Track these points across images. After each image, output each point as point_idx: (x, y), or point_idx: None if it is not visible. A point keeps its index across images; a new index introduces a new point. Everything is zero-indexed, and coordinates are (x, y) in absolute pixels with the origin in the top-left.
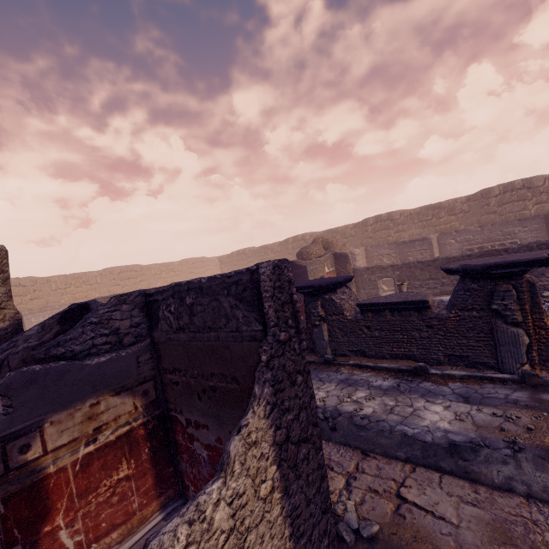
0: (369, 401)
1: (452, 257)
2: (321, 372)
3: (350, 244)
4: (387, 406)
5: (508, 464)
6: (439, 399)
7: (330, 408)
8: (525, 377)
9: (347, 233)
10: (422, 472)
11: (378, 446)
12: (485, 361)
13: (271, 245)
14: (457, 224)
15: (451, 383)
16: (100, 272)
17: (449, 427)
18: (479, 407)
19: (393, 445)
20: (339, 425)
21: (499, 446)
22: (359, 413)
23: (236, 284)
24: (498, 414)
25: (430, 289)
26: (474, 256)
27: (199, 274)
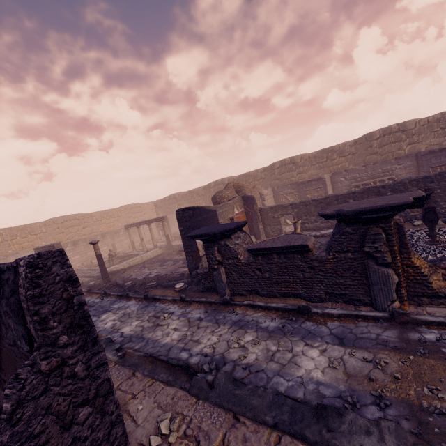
0: (254, 347)
1: (340, 195)
2: (219, 313)
3: (261, 185)
4: (269, 351)
5: (371, 434)
6: (317, 341)
7: (218, 356)
8: (394, 316)
9: (258, 176)
10: (287, 443)
11: (249, 409)
12: (361, 298)
13: (196, 190)
14: (347, 164)
15: (330, 321)
16: (44, 222)
17: (321, 377)
18: (352, 350)
19: (263, 407)
20: (216, 382)
21: (366, 402)
22: (243, 361)
23: (7, 283)
24: (369, 359)
25: (323, 223)
26: (358, 193)
27: (137, 217)
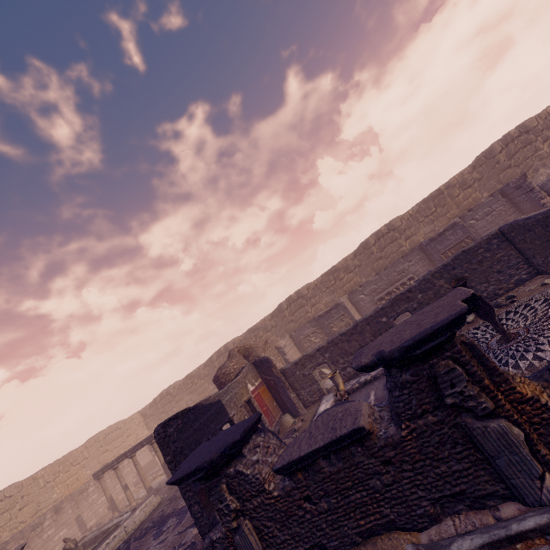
0: None
1: (368, 317)
2: None
3: (275, 335)
4: None
5: None
6: None
7: None
8: None
9: (268, 326)
10: None
11: None
12: (490, 490)
13: (196, 371)
14: (358, 278)
15: None
16: None
17: None
18: None
19: None
20: None
21: None
22: None
23: None
24: None
25: None
26: (387, 308)
27: (117, 447)
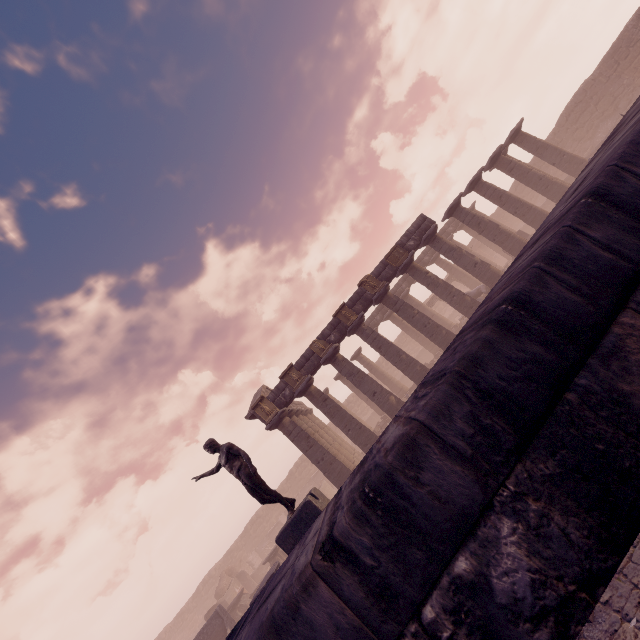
0: None
1: None
2: None
3: (246, 551)
4: None
5: None
6: None
7: None
8: None
9: (240, 546)
10: None
11: None
12: None
13: (185, 607)
14: (292, 495)
15: None
16: None
17: None
18: None
19: None
20: None
21: None
22: None
23: (214, 616)
24: None
25: None
26: None
27: None
